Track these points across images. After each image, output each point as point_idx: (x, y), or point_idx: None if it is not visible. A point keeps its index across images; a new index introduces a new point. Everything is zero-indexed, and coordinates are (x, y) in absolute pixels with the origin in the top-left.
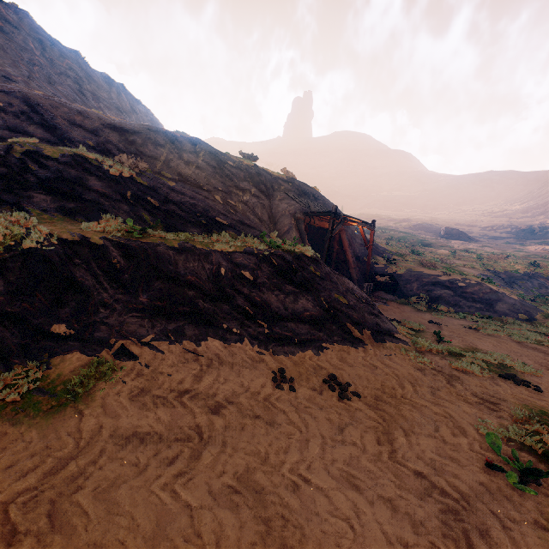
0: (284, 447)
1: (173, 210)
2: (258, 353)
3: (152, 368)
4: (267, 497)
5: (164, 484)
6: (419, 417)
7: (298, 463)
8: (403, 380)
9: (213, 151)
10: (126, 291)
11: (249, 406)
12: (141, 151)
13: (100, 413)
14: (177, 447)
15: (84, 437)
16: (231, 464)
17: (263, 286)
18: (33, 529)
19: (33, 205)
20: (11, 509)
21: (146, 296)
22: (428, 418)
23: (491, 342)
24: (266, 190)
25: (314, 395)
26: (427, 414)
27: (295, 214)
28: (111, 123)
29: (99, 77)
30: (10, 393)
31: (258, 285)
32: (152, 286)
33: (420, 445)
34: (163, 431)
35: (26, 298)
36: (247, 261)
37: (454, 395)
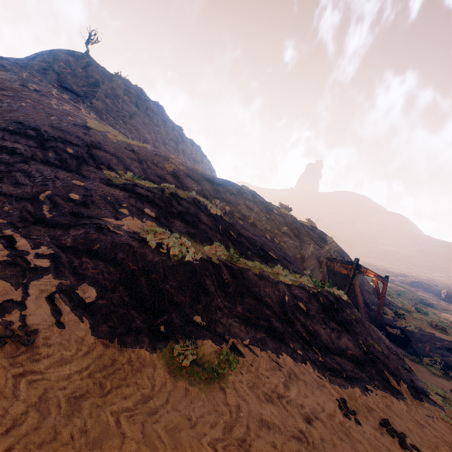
0: None
1: (244, 242)
2: (319, 378)
3: (255, 367)
4: None
5: None
6: None
7: None
8: None
9: (264, 201)
10: (230, 300)
11: (330, 425)
12: (222, 197)
13: (235, 394)
14: (296, 443)
15: (233, 410)
16: None
17: (314, 318)
18: None
19: (175, 228)
20: (220, 450)
21: (240, 307)
22: None
23: None
24: (298, 234)
25: (377, 435)
26: None
27: (320, 258)
28: (207, 177)
29: (188, 141)
30: (182, 359)
31: (310, 316)
32: (244, 301)
33: None
34: (279, 424)
35: (183, 293)
36: (301, 294)
37: None
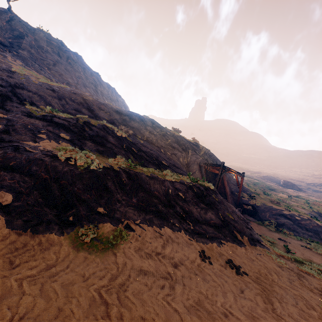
0: (214, 293)
1: (143, 155)
2: (189, 239)
3: (142, 237)
4: (213, 316)
5: (162, 297)
6: (284, 293)
7: (224, 303)
8: (270, 271)
9: (160, 126)
10: (127, 195)
11: (191, 267)
12: (128, 124)
13: (124, 256)
14: (163, 281)
15: (120, 266)
16: (190, 295)
17: (189, 202)
18: (114, 303)
19: (87, 147)
20: (103, 292)
21: (135, 199)
22: (290, 295)
23: (321, 258)
24: (185, 148)
25: (222, 269)
26: (289, 293)
27: (200, 163)
28: (116, 110)
29: (105, 84)
30: (85, 238)
31: (187, 201)
32: (138, 194)
33: (289, 309)
34: (153, 271)
35: (89, 192)
36: (181, 187)
37: (303, 286)
